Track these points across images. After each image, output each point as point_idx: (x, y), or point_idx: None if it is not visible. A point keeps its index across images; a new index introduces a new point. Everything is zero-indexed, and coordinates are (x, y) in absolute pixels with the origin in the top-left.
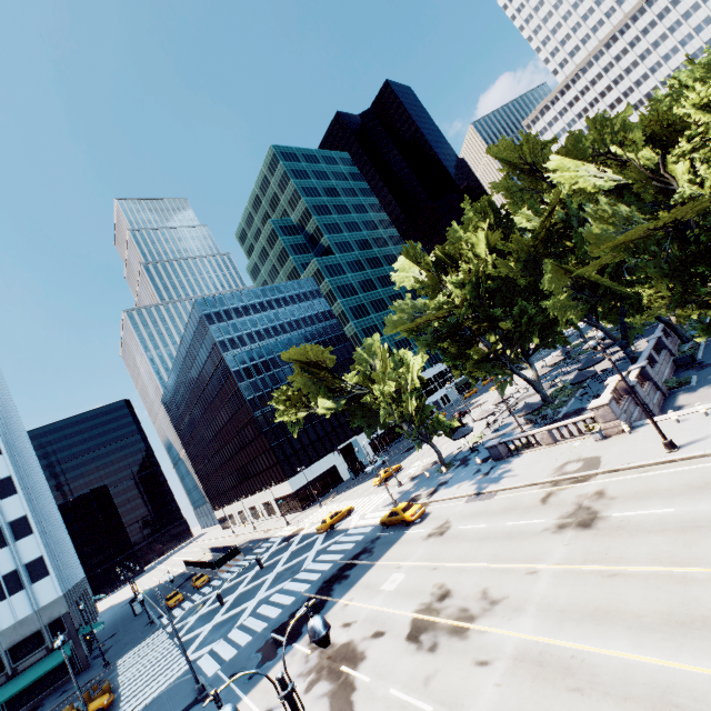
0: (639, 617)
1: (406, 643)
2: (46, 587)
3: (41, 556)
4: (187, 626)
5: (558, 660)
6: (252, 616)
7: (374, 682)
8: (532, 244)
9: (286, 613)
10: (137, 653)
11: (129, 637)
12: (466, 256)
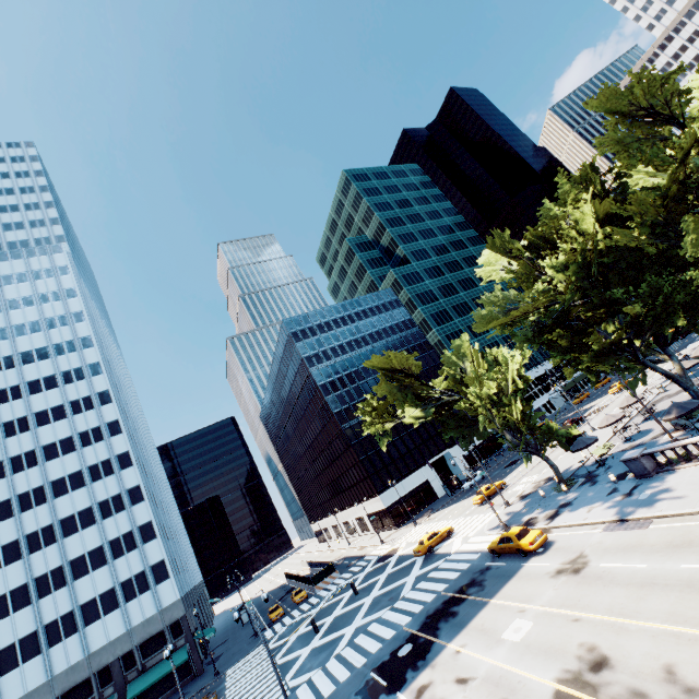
0: None
1: None
2: (167, 589)
3: (163, 559)
4: (286, 645)
5: None
6: (350, 645)
7: None
8: (658, 206)
9: (386, 650)
10: (242, 667)
11: (237, 646)
12: (566, 234)
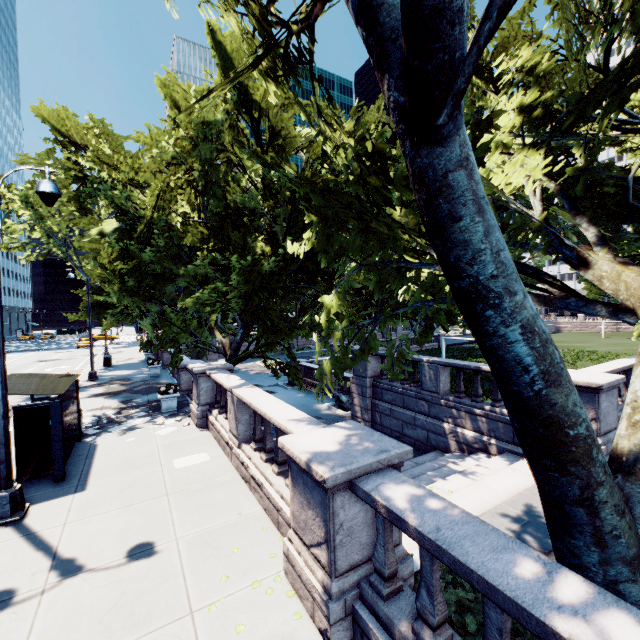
0: None
1: None
2: None
3: None
4: None
5: None
6: None
7: None
8: None
9: None
10: None
11: None
12: None
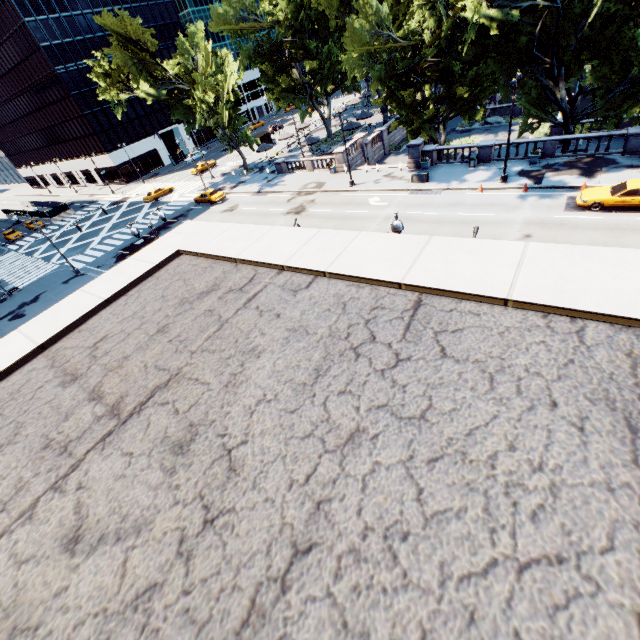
0: None
1: None
2: None
3: None
4: (40, 250)
5: None
6: (101, 244)
7: None
8: None
9: (128, 243)
10: None
11: None
12: None
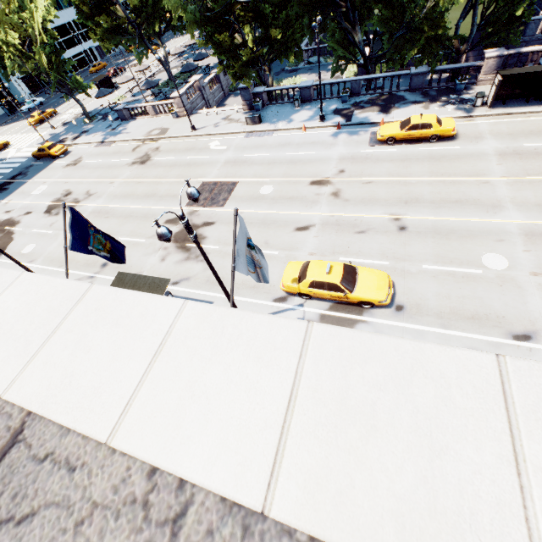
0: (138, 195)
1: (44, 214)
2: None
3: None
4: None
5: (106, 211)
6: None
7: (25, 230)
8: None
9: None
10: None
11: None
12: None
